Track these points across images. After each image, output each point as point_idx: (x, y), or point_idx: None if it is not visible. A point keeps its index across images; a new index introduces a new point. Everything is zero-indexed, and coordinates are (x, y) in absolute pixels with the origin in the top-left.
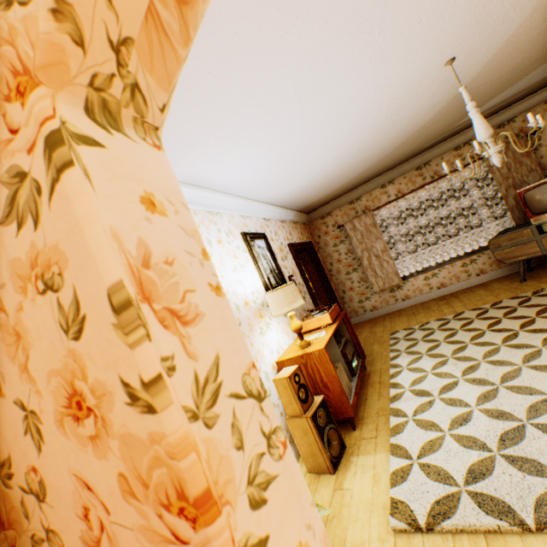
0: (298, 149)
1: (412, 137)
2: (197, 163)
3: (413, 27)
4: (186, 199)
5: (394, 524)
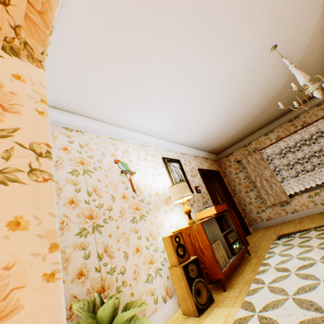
0: (189, 109)
1: (274, 99)
2: (131, 117)
3: (232, 32)
4: (128, 137)
5: None
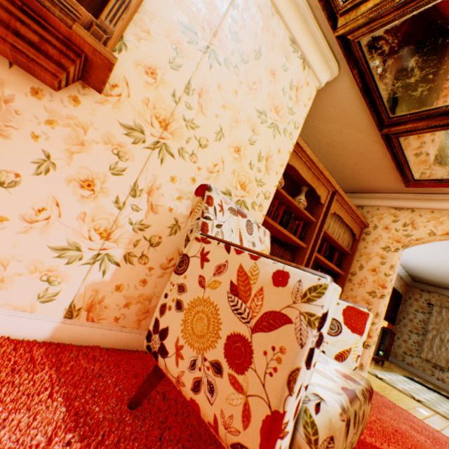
0: (433, 253)
1: None
2: None
3: None
4: None
5: (368, 371)
